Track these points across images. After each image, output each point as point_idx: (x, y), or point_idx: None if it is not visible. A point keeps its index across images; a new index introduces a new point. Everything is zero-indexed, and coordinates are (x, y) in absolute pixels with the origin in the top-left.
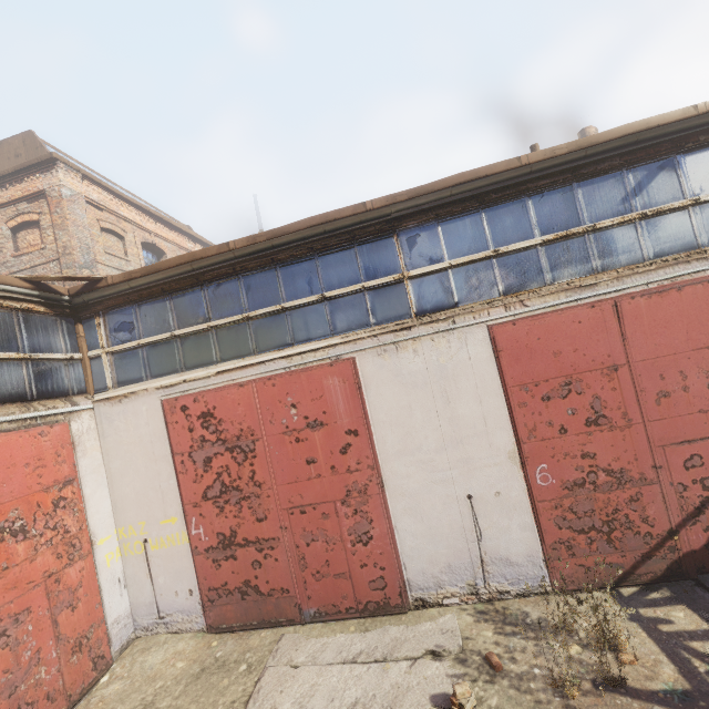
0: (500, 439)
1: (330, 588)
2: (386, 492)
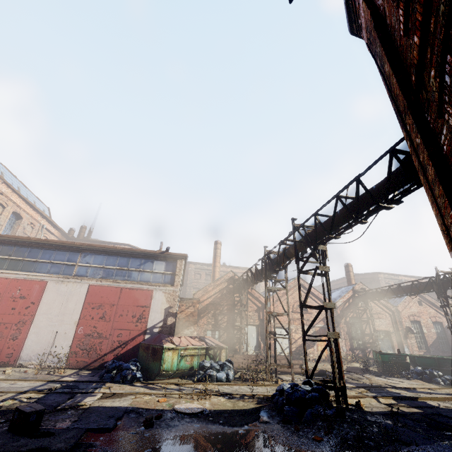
0: (75, 316)
1: None
2: (32, 325)
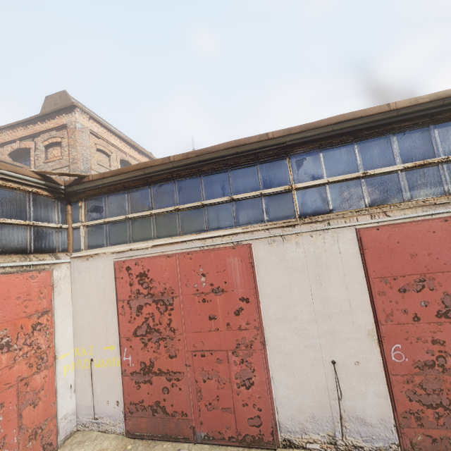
0: (361, 318)
1: (218, 418)
2: (266, 349)
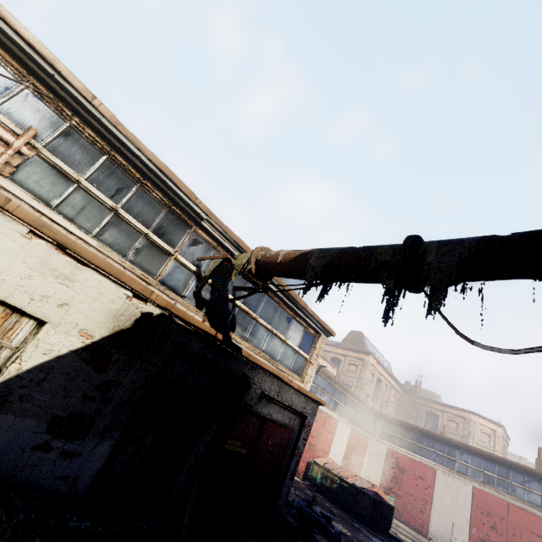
0: (466, 514)
1: (409, 518)
2: (432, 506)
